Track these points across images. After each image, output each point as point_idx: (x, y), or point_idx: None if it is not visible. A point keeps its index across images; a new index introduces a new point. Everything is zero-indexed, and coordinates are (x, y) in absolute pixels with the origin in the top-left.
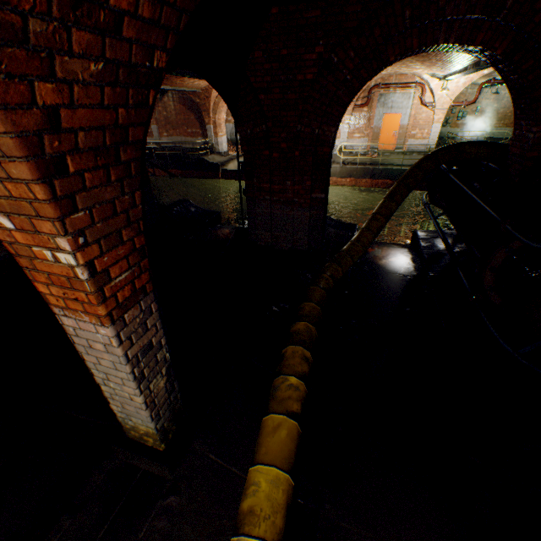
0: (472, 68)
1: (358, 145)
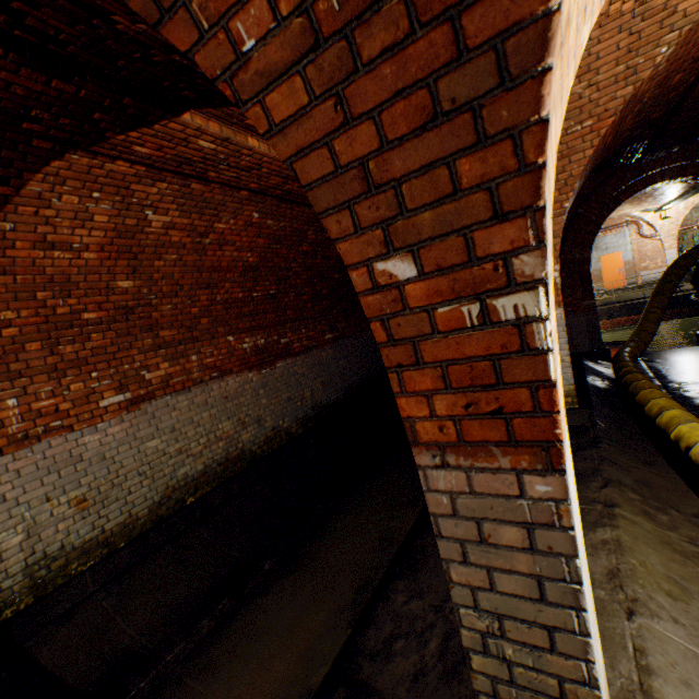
0: (689, 192)
1: None
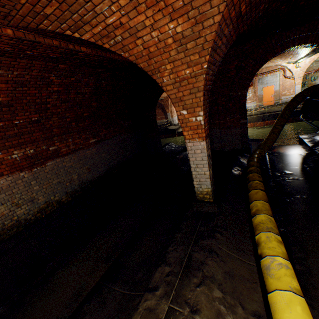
0: (311, 53)
1: (251, 106)
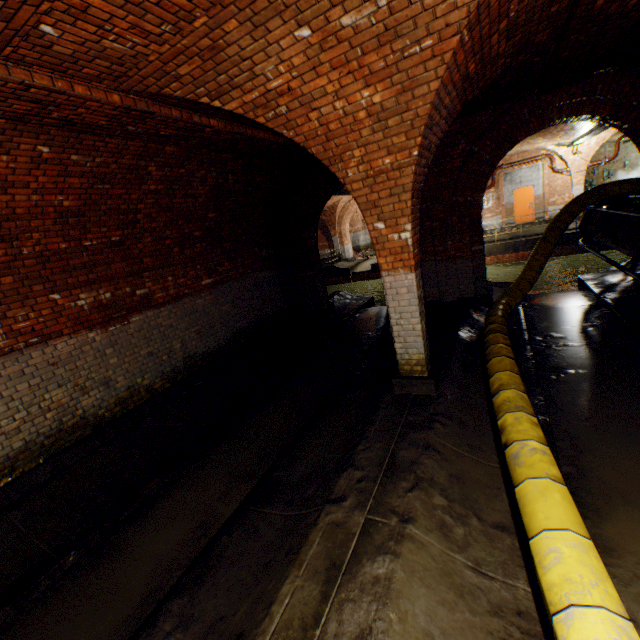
0: (597, 128)
1: (492, 224)
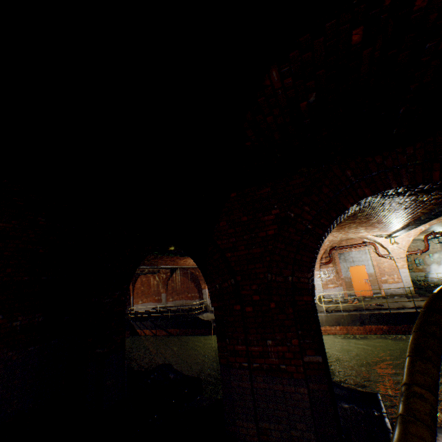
0: (414, 222)
1: (335, 293)
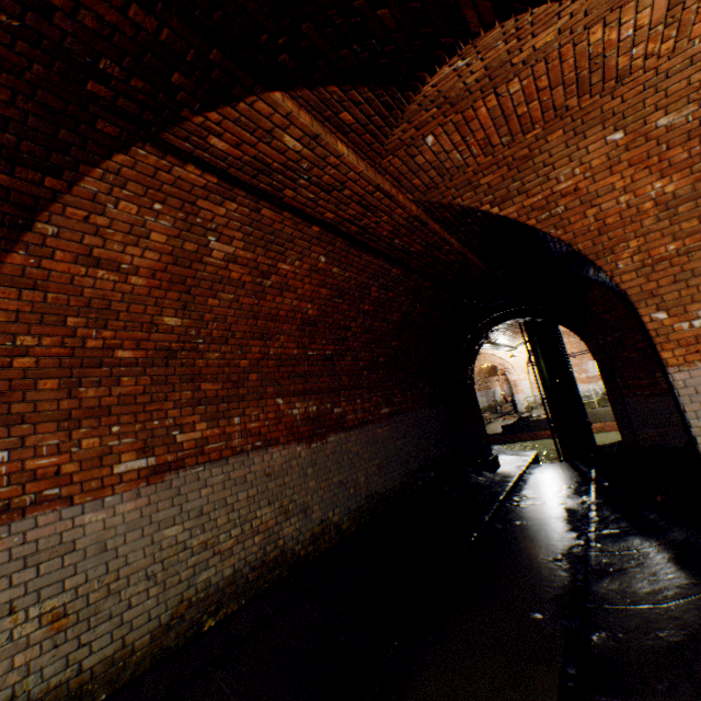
0: None
1: None
